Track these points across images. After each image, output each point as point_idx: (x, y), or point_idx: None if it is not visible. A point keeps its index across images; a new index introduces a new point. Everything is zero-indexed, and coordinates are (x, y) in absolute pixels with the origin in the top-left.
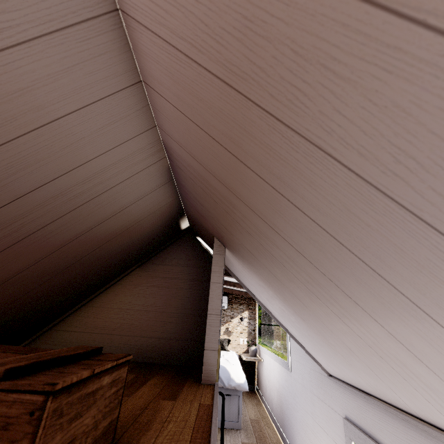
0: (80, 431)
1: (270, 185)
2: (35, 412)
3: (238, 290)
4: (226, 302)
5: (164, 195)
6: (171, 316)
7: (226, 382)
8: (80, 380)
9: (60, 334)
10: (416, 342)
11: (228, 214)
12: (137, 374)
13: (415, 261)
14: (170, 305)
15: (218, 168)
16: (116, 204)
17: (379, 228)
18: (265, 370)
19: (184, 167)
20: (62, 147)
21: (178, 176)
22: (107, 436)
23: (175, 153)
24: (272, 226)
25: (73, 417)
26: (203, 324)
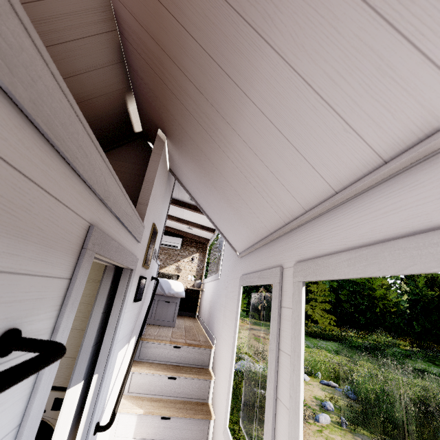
0: None
1: (175, 18)
2: None
3: (193, 234)
4: (180, 243)
5: (116, 78)
6: None
7: (167, 291)
8: None
9: None
10: (250, 133)
11: (162, 81)
12: None
13: (232, 43)
14: None
15: (149, 20)
16: (70, 65)
17: (217, 22)
18: (205, 296)
19: (130, 37)
20: None
21: (128, 54)
22: None
23: (123, 20)
24: (183, 70)
25: None
26: None
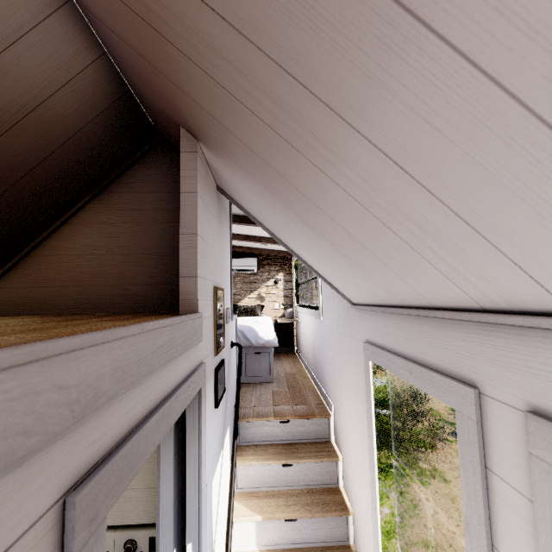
0: None
1: None
2: None
3: (269, 249)
4: (255, 265)
5: (72, 44)
6: (150, 258)
7: (253, 341)
8: None
9: (5, 292)
10: (408, 136)
11: (151, 28)
12: (99, 316)
13: None
14: (147, 245)
15: None
16: None
17: None
18: (302, 329)
19: None
20: None
21: None
22: None
23: None
24: None
25: None
26: None
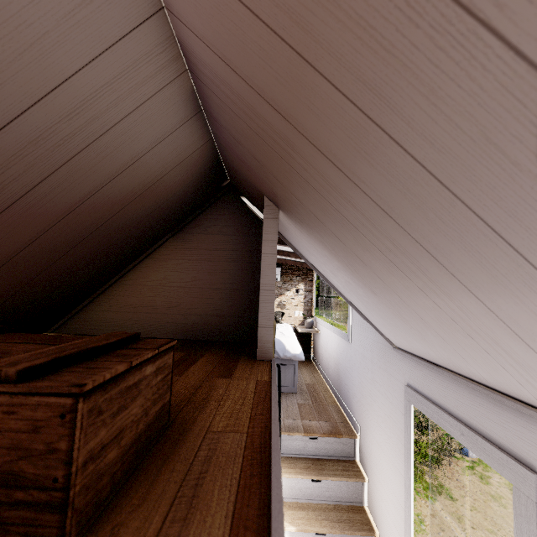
0: (129, 421)
1: (354, 105)
2: (66, 415)
3: (293, 260)
4: (279, 274)
5: (192, 137)
6: (217, 293)
7: (281, 353)
8: (116, 375)
9: (94, 314)
10: (525, 320)
11: (284, 161)
12: (186, 352)
13: None
14: (214, 281)
15: (270, 82)
16: (126, 152)
17: (535, 168)
18: (322, 341)
19: (215, 87)
20: (16, 52)
21: (208, 104)
22: (161, 419)
23: (200, 61)
24: (350, 175)
25: (117, 411)
26: (255, 300)
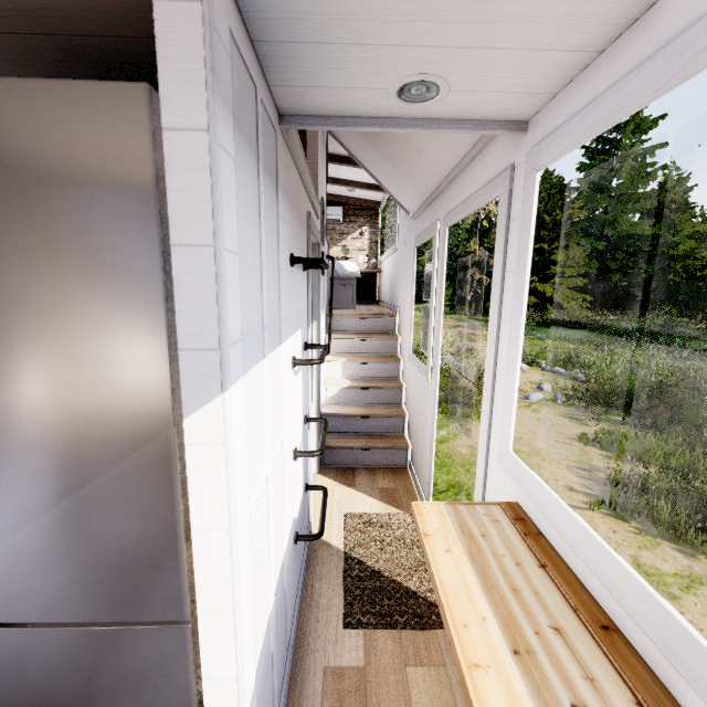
0: None
1: None
2: None
3: (356, 198)
4: (341, 215)
5: None
6: None
7: (340, 273)
8: None
9: None
10: None
11: None
12: None
13: None
14: None
15: None
16: None
17: None
18: (383, 276)
19: None
20: None
21: None
22: None
23: None
24: None
25: None
26: None
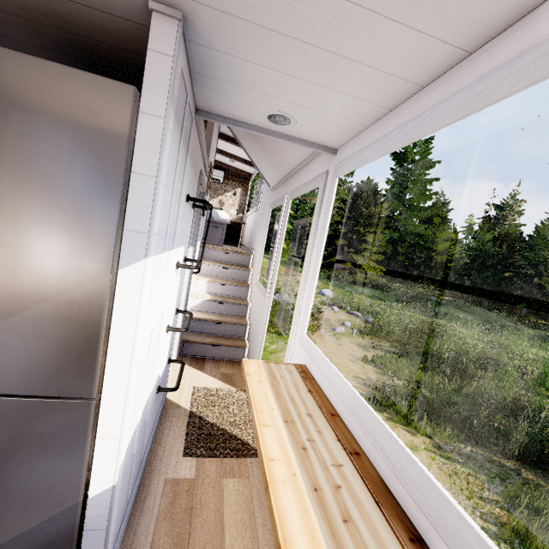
0: None
1: None
2: None
3: (235, 167)
4: (222, 177)
5: None
6: None
7: (215, 218)
8: None
9: None
10: None
11: None
12: None
13: None
14: None
15: None
16: None
17: None
18: (246, 227)
19: None
20: None
21: None
22: None
23: None
24: None
25: None
26: None
